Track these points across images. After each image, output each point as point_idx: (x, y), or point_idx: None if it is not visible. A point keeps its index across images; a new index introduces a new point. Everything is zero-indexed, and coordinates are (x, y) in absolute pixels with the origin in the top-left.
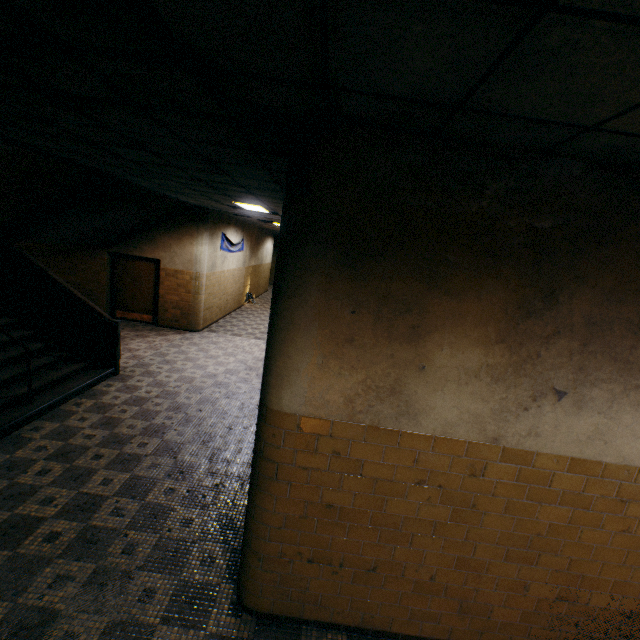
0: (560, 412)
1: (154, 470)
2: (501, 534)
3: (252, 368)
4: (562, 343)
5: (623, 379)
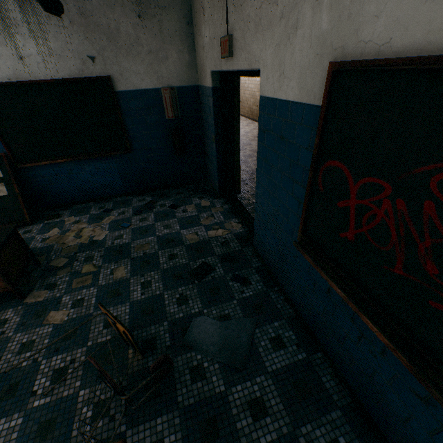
0: None
1: None
2: None
3: None
4: None
5: None
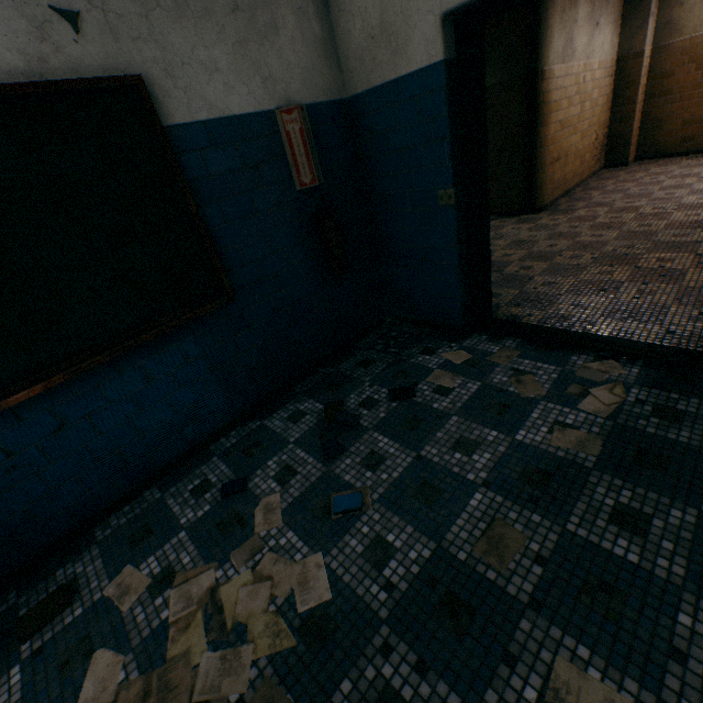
0: (597, 36)
1: None
2: (587, 113)
3: None
4: None
5: (606, 12)
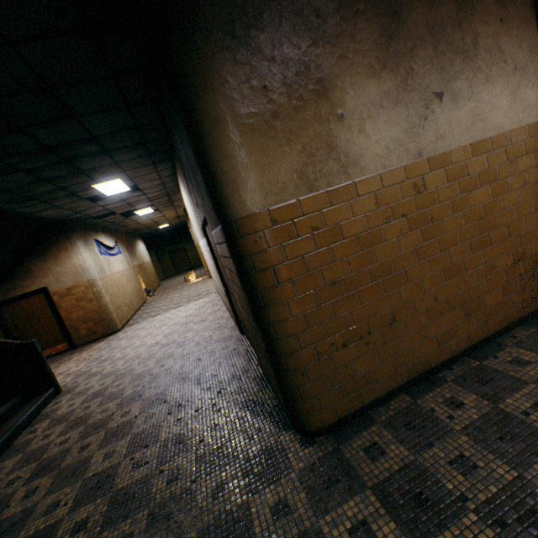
0: (446, 110)
1: (152, 420)
2: (459, 233)
3: (187, 323)
4: (421, 53)
5: (469, 66)
